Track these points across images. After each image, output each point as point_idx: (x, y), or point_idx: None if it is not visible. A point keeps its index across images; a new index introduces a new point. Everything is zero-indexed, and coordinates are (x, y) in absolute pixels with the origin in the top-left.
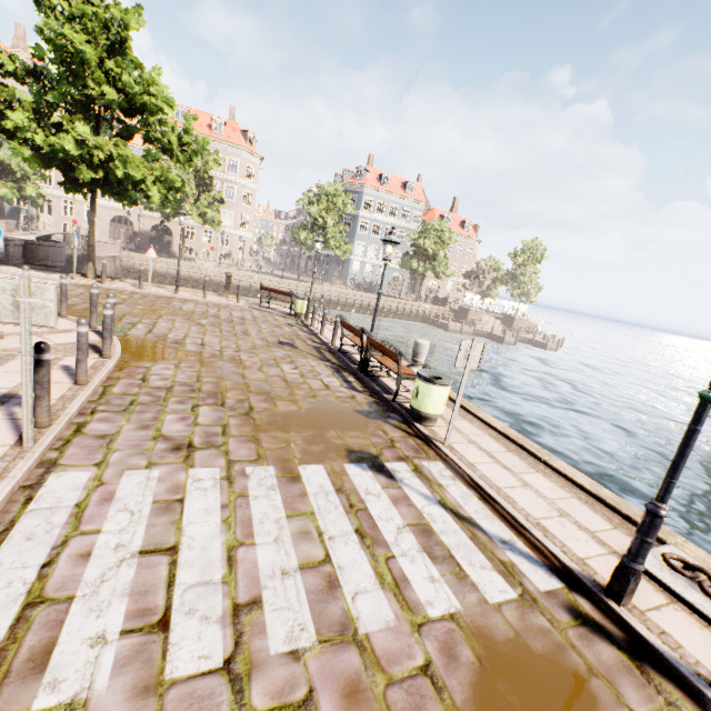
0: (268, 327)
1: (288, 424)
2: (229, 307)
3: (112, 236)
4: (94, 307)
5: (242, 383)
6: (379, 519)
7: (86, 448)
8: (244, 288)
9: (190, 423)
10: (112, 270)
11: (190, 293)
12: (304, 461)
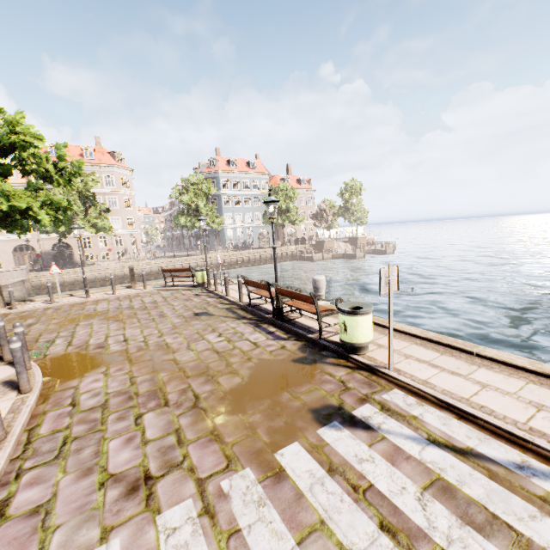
0: (179, 303)
1: (240, 402)
2: (139, 295)
3: (18, 263)
4: (4, 339)
5: (177, 370)
6: (392, 495)
7: (13, 543)
8: (146, 274)
9: (138, 444)
10: (24, 292)
11: (100, 293)
12: (277, 444)
